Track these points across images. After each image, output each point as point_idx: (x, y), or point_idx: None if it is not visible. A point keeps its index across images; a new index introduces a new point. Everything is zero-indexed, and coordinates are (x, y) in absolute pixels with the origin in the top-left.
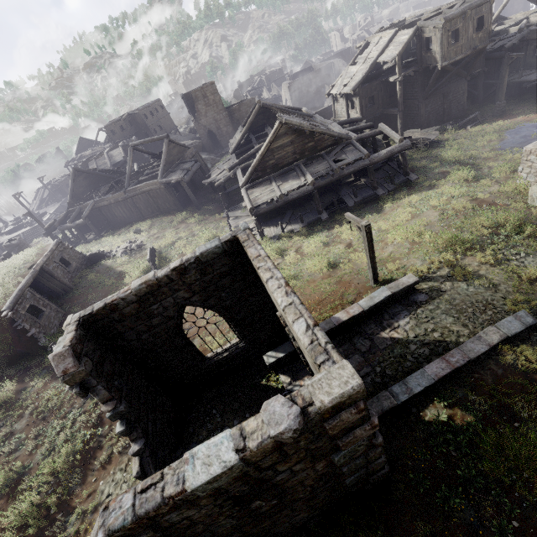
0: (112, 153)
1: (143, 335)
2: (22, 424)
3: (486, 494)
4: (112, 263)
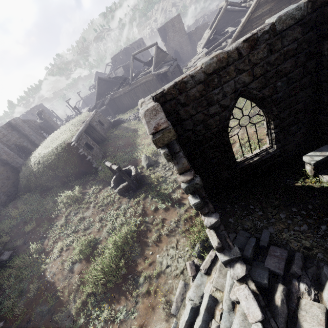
0: (116, 71)
1: (198, 125)
2: (89, 213)
3: None
4: (128, 125)
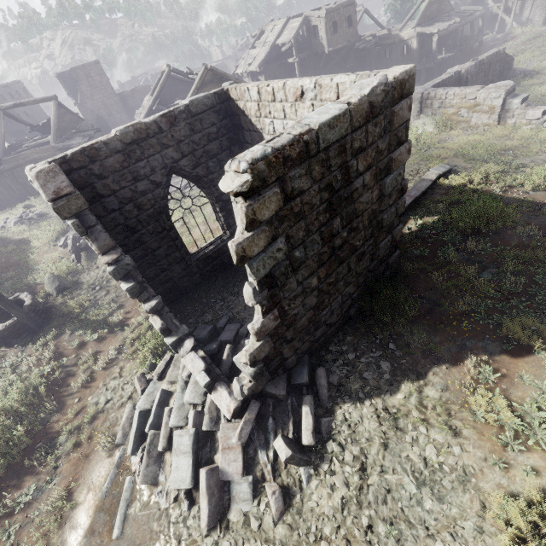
0: None
1: (126, 204)
2: None
3: (465, 243)
4: (3, 234)
